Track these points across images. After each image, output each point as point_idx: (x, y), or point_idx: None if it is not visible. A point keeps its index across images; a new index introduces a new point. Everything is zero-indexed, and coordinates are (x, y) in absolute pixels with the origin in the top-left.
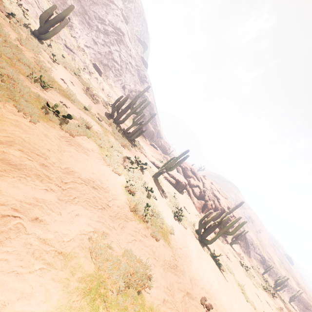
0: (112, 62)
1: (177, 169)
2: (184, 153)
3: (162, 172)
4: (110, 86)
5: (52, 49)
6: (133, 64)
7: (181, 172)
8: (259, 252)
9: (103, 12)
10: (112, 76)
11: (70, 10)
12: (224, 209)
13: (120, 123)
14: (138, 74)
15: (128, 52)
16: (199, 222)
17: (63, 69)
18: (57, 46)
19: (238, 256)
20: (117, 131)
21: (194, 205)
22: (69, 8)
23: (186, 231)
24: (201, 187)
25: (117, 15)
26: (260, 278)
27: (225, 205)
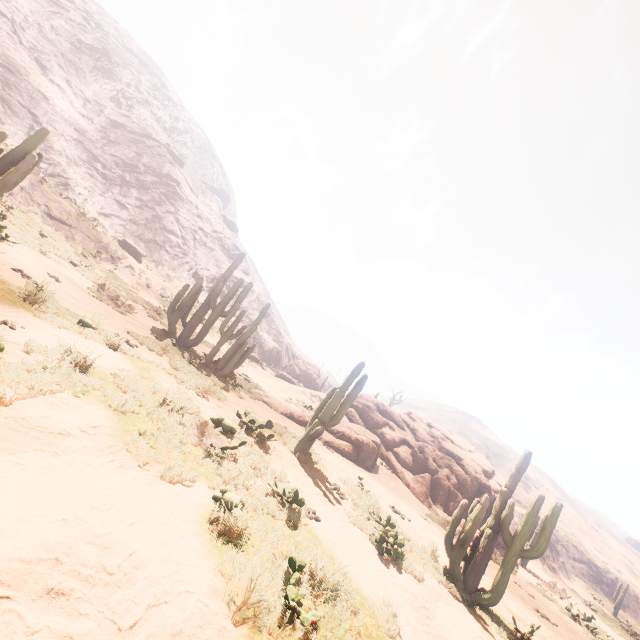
0: (164, 233)
1: (347, 415)
2: (354, 372)
3: (315, 435)
4: (167, 278)
5: (11, 223)
6: (207, 230)
7: (358, 420)
8: (578, 555)
9: (131, 154)
10: (167, 260)
11: (39, 138)
12: (480, 480)
13: (193, 343)
14: (221, 247)
15: (193, 211)
16: (446, 544)
17: (32, 255)
18: (28, 217)
19: (553, 592)
20: (184, 363)
21: (411, 492)
22: (38, 134)
23: (426, 588)
24: (411, 442)
25: (161, 154)
26: (620, 631)
27: (477, 470)
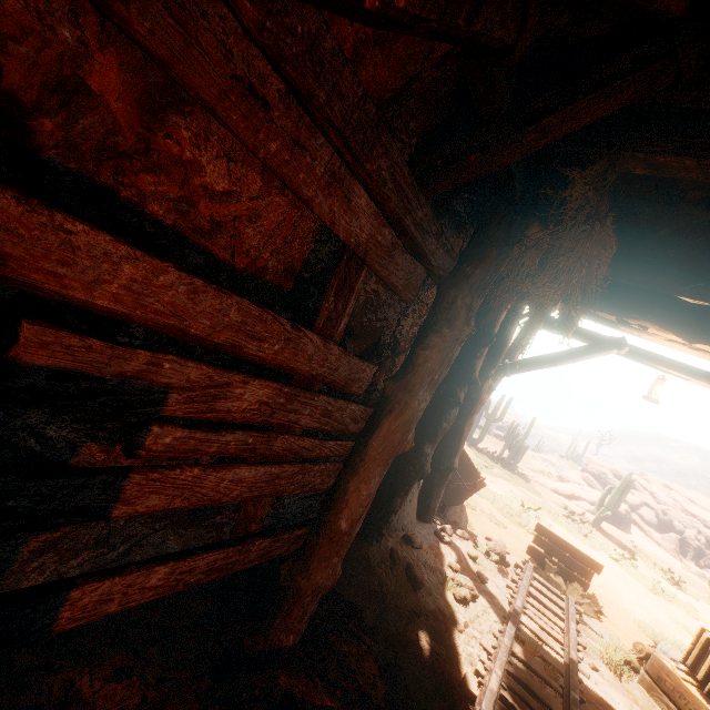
0: None
1: (584, 480)
2: (625, 479)
3: (605, 517)
4: None
5: None
6: None
7: (596, 485)
8: None
9: None
10: None
11: None
12: None
13: (477, 443)
14: None
15: None
16: (709, 585)
17: None
18: None
19: None
20: (504, 470)
21: (661, 548)
22: None
23: (701, 604)
24: (651, 504)
25: None
26: None
27: None
